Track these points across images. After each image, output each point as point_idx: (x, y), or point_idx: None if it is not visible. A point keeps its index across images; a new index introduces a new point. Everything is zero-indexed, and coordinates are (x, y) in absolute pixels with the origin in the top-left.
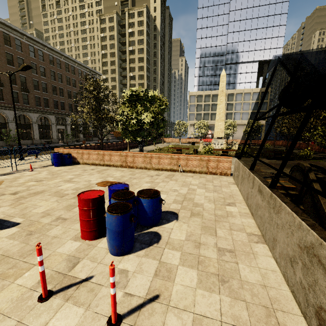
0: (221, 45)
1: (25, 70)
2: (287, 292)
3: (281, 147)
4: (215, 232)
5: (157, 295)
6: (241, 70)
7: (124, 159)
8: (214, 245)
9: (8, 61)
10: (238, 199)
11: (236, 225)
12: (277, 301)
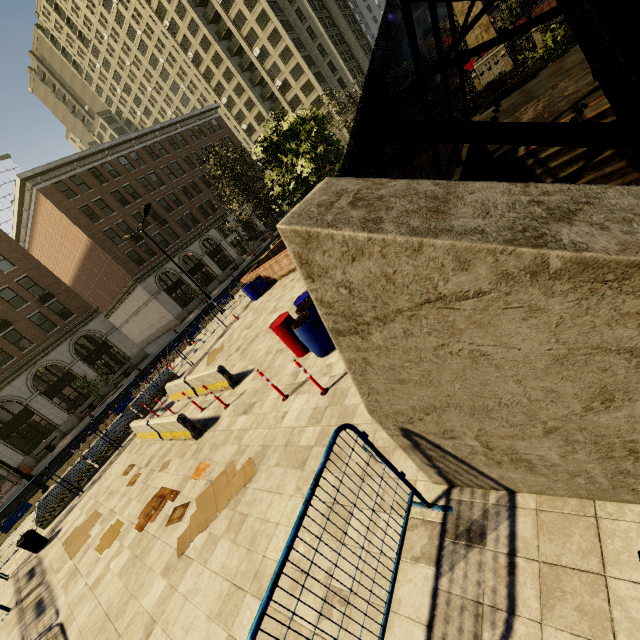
0: None
1: (147, 213)
2: None
3: None
4: None
5: None
6: None
7: None
8: None
9: (120, 201)
10: None
11: None
12: None
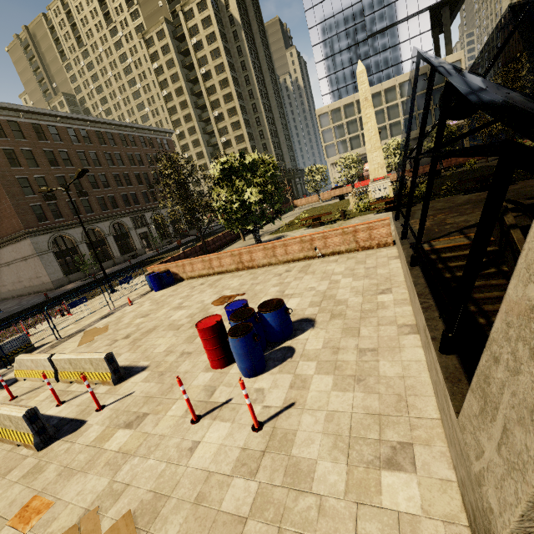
0: (351, 5)
1: (81, 176)
2: (426, 378)
3: None
4: (358, 332)
5: (293, 402)
6: (398, 38)
7: (238, 260)
8: (354, 347)
9: (49, 161)
10: (397, 282)
11: (385, 319)
12: (413, 388)
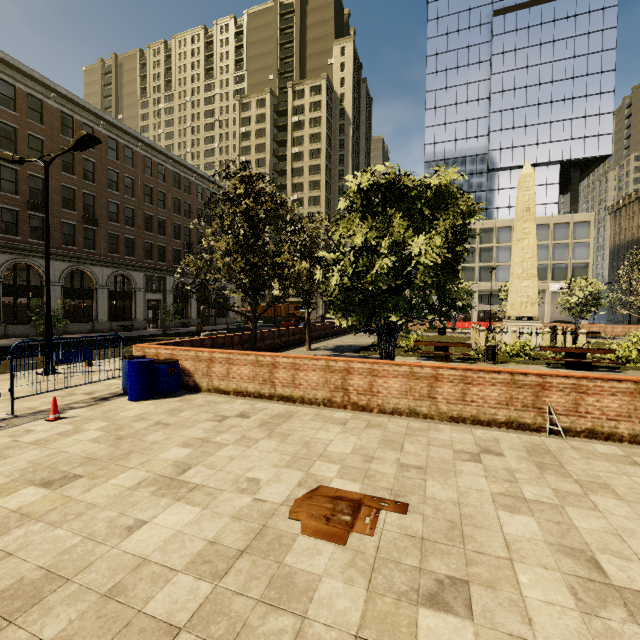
0: (476, 136)
1: (82, 147)
2: None
3: None
4: None
5: None
6: None
7: (337, 382)
8: None
9: (66, 169)
10: None
11: None
12: None
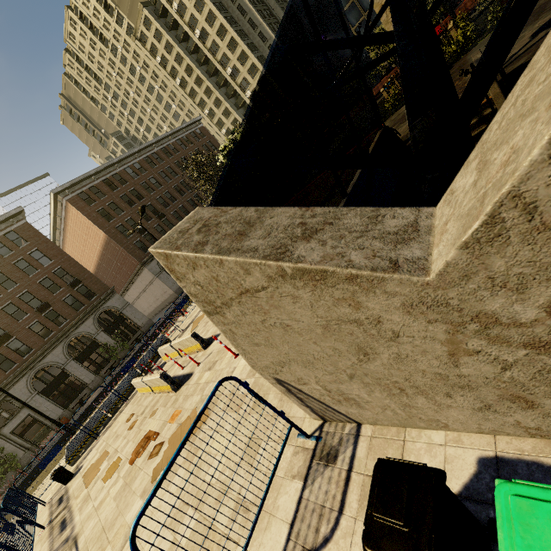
0: None
1: (144, 212)
2: None
3: None
4: None
5: None
6: None
7: None
8: None
9: (129, 202)
10: None
11: None
12: None
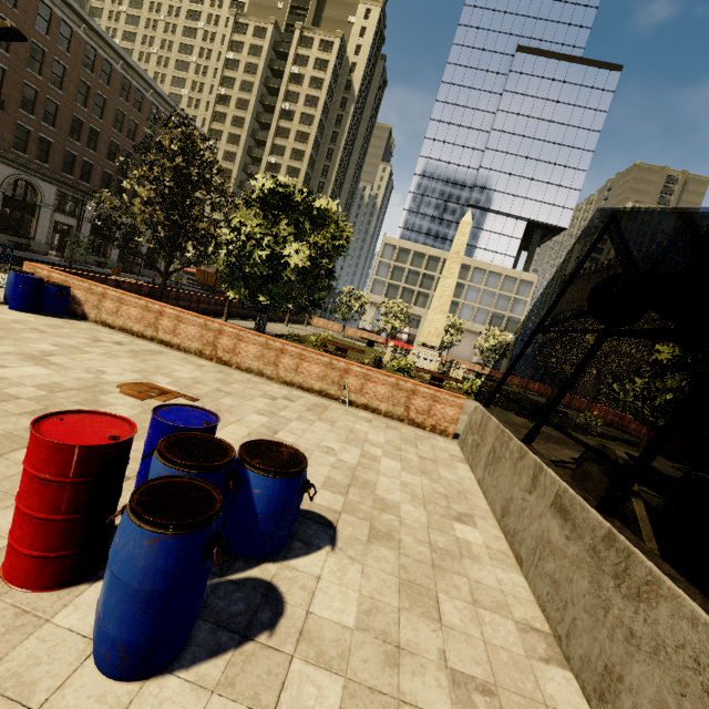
0: (468, 166)
1: (3, 37)
2: None
3: (537, 396)
4: (437, 606)
5: None
6: (493, 226)
7: (210, 338)
8: (438, 660)
9: None
10: (479, 507)
11: (485, 591)
12: None
